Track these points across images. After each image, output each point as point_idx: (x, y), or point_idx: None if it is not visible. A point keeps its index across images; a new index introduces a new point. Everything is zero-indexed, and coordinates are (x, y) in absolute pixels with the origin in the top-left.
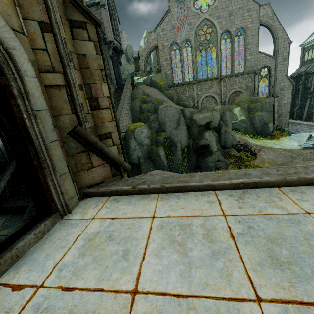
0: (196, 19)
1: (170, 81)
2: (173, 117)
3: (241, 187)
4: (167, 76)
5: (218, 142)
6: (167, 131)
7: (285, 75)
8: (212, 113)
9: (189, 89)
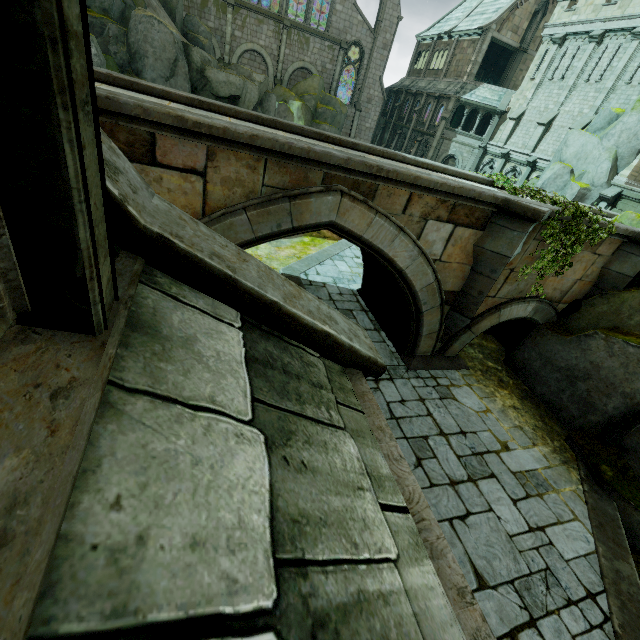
0: None
1: None
2: (165, 52)
3: (197, 104)
4: None
5: None
6: (147, 77)
7: (379, 77)
8: (244, 82)
9: (218, 11)
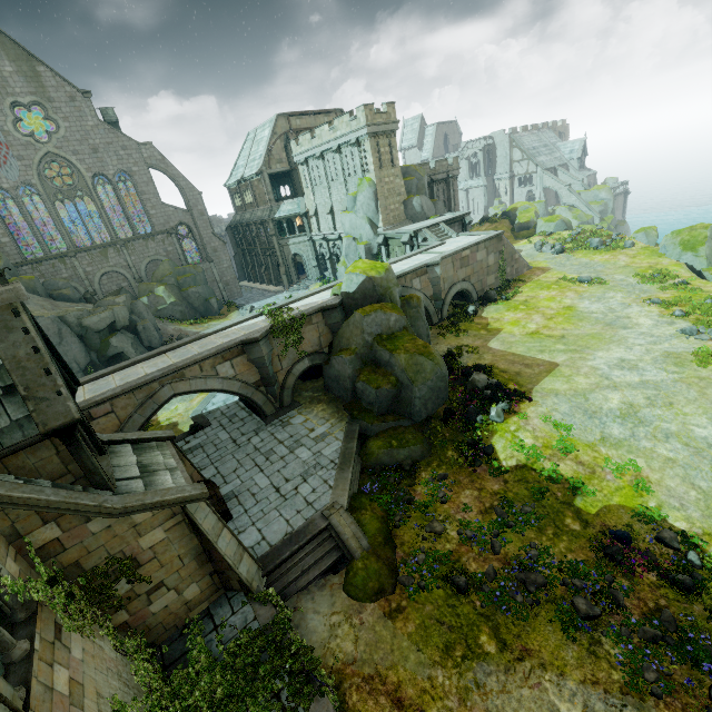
0: (32, 151)
1: (17, 255)
2: (50, 330)
3: (95, 379)
4: (5, 247)
5: (139, 344)
6: None
7: (211, 233)
8: (113, 311)
9: (66, 265)
